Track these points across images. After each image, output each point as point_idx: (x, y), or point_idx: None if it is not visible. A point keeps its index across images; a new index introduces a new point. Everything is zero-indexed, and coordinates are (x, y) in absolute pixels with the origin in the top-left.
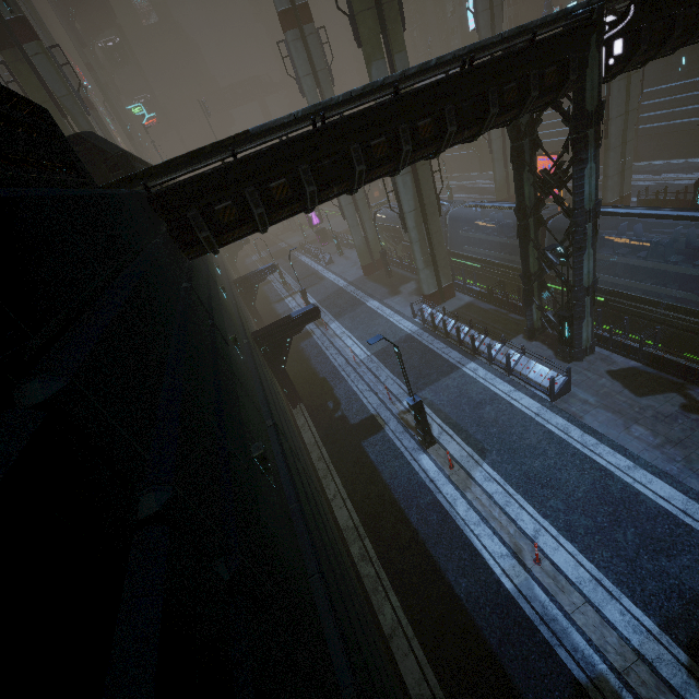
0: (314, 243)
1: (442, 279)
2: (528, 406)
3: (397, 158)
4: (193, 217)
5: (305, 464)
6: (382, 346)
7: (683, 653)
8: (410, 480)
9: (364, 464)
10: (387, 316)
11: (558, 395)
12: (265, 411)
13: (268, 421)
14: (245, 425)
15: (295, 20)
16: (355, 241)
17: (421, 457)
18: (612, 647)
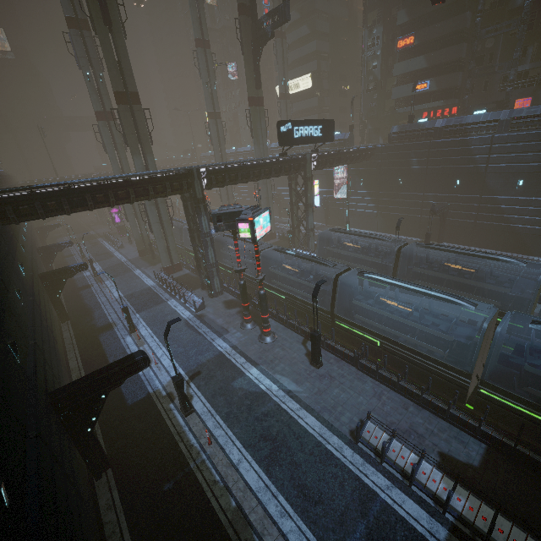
0: (116, 234)
1: (174, 260)
2: (186, 315)
3: (110, 202)
4: (8, 210)
5: (51, 328)
6: (132, 292)
7: (188, 378)
8: (117, 346)
9: (95, 343)
10: (142, 278)
11: (199, 310)
12: (31, 295)
13: (30, 298)
14: (14, 283)
15: (105, 117)
16: (134, 235)
17: (127, 337)
18: (167, 381)
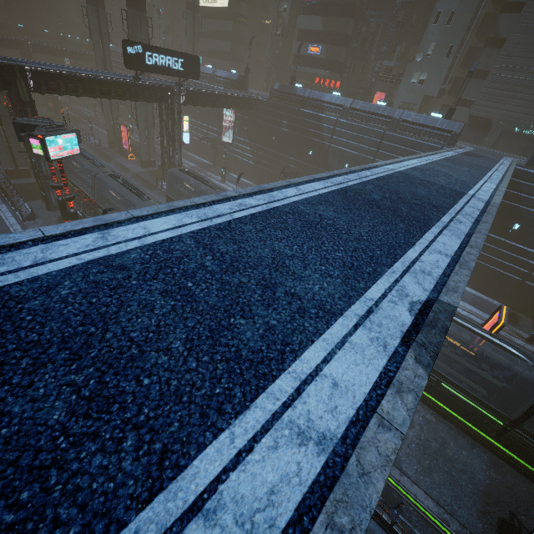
0: None
1: (19, 164)
2: (10, 222)
3: None
4: None
5: None
6: None
7: None
8: None
9: None
10: None
11: (27, 219)
12: None
13: None
14: None
15: None
16: None
17: None
18: None
